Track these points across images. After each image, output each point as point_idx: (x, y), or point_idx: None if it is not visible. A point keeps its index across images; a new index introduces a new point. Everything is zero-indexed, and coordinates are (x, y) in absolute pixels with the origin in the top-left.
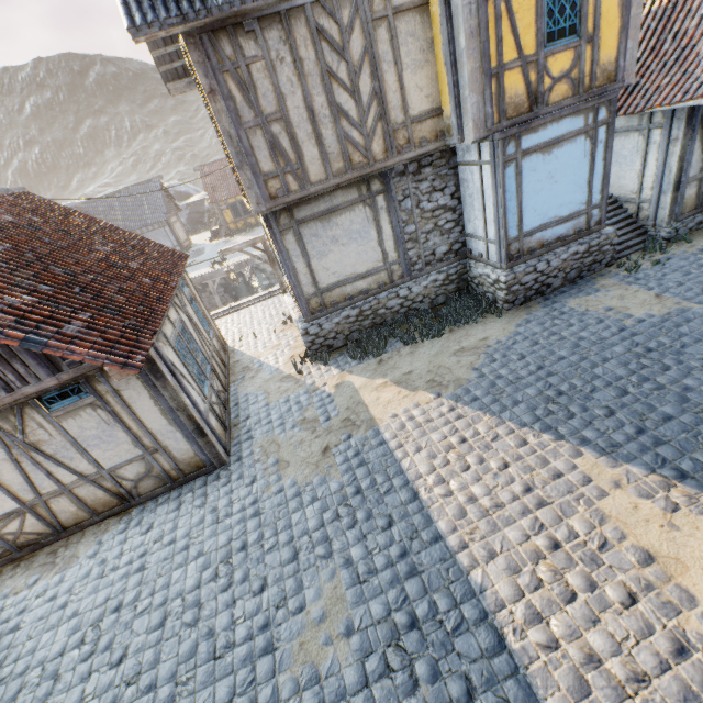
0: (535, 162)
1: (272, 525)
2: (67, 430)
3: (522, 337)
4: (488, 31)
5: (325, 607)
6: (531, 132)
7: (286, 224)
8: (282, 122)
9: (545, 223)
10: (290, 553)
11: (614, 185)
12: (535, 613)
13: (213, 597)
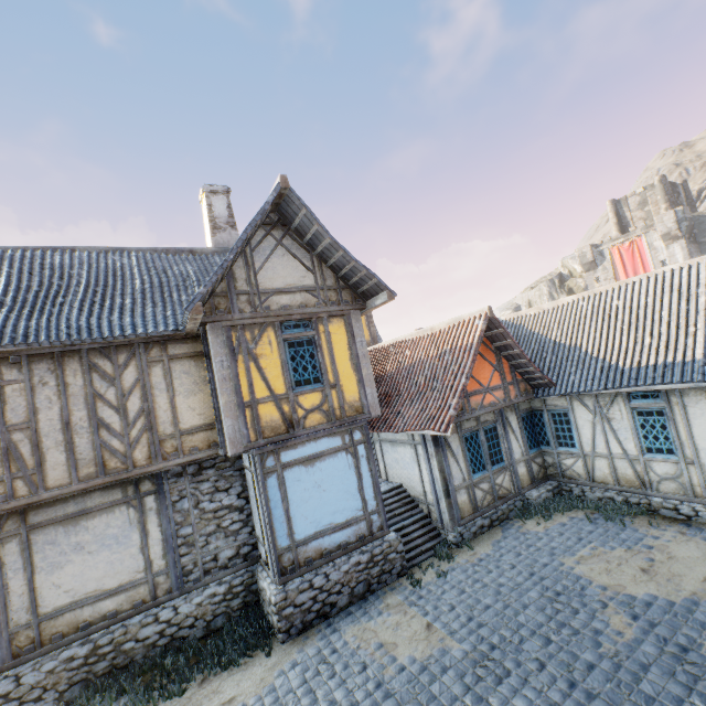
0: (299, 472)
1: None
2: None
3: (272, 698)
4: (239, 377)
5: None
6: (290, 448)
7: (12, 529)
8: (29, 431)
9: (321, 530)
10: None
11: (409, 484)
12: None
13: None
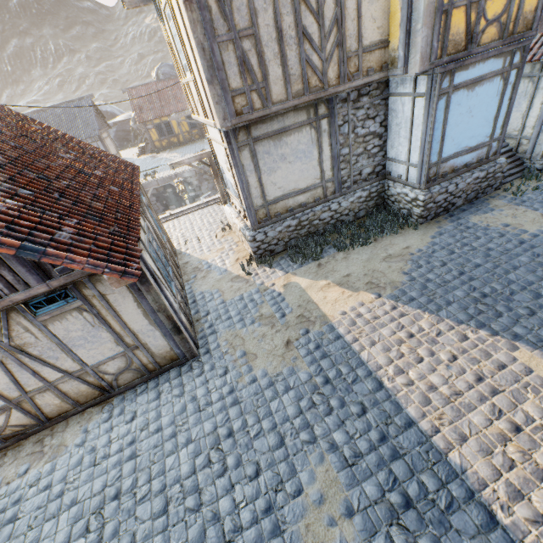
0: (461, 96)
1: (254, 413)
2: (53, 332)
3: (439, 247)
4: None
5: (322, 490)
6: (463, 69)
7: (243, 141)
8: (253, 39)
9: (458, 151)
10: (276, 438)
11: None
12: (516, 491)
13: (211, 482)
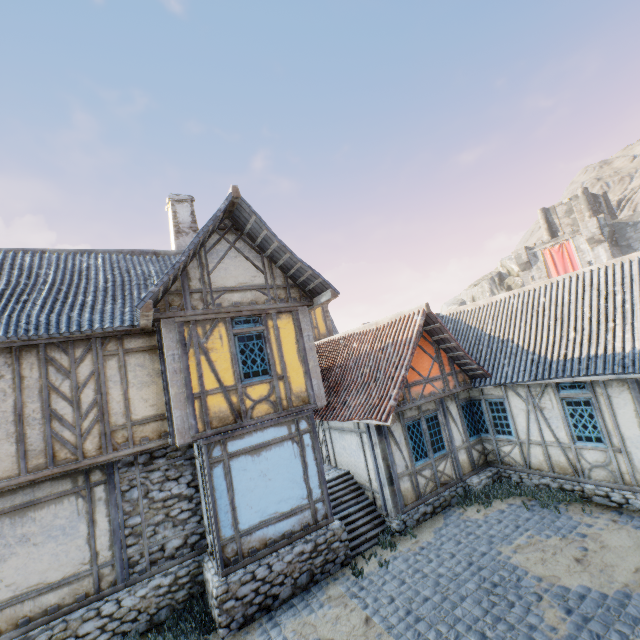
0: (245, 461)
1: None
2: None
3: None
4: (189, 370)
5: None
6: (237, 438)
7: None
8: None
9: (266, 519)
10: None
11: (355, 471)
12: None
13: None
